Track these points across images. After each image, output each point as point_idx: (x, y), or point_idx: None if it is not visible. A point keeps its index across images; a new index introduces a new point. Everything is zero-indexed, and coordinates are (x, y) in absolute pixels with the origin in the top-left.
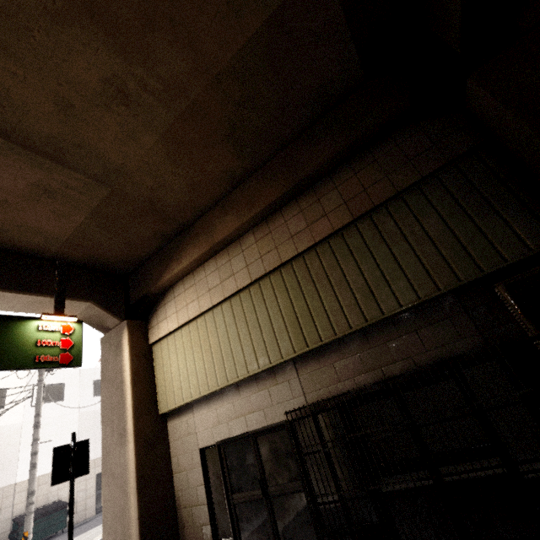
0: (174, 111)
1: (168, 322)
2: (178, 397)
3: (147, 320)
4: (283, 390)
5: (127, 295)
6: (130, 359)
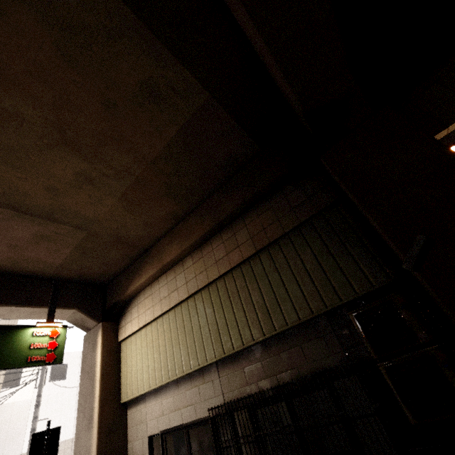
0: (125, 184)
1: (132, 324)
2: (135, 389)
3: (118, 321)
4: (208, 388)
5: (105, 301)
6: (101, 355)
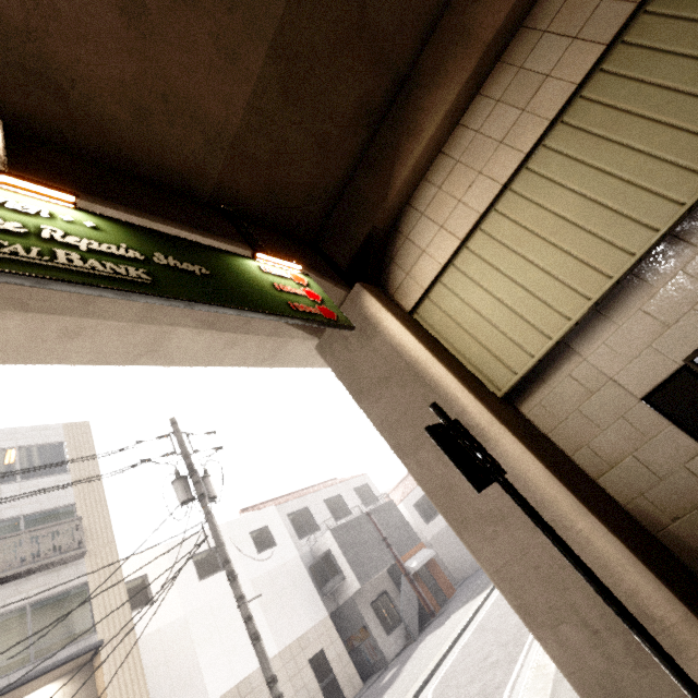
0: None
1: (431, 254)
2: (531, 342)
3: (380, 285)
4: None
5: (331, 262)
6: (402, 325)
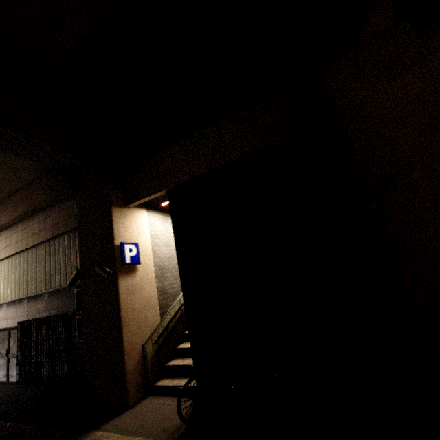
0: None
1: None
2: None
3: None
4: (21, 311)
5: None
6: None
